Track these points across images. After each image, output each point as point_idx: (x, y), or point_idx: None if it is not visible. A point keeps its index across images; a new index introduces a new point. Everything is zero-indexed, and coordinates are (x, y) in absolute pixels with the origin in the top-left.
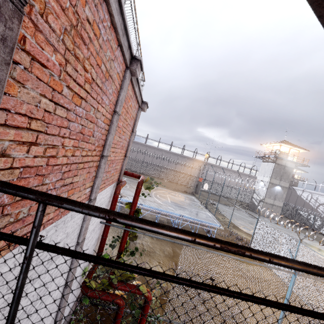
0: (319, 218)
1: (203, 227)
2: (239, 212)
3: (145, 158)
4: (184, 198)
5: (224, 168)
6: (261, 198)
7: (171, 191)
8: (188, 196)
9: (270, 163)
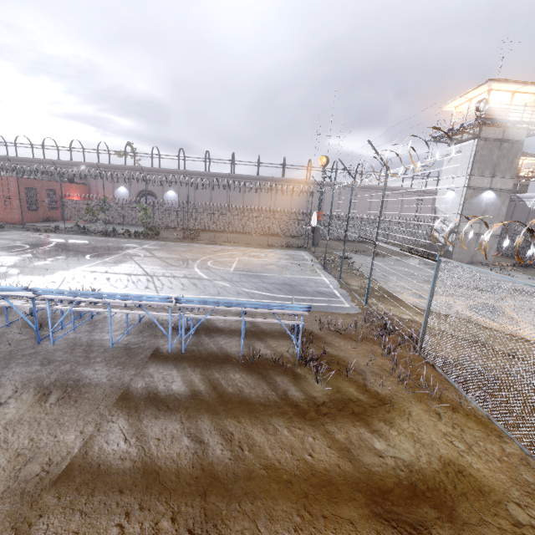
0: None
1: (265, 318)
2: (404, 265)
3: (213, 201)
4: (278, 258)
5: (371, 188)
6: (451, 227)
7: (256, 249)
8: (292, 253)
9: (467, 142)
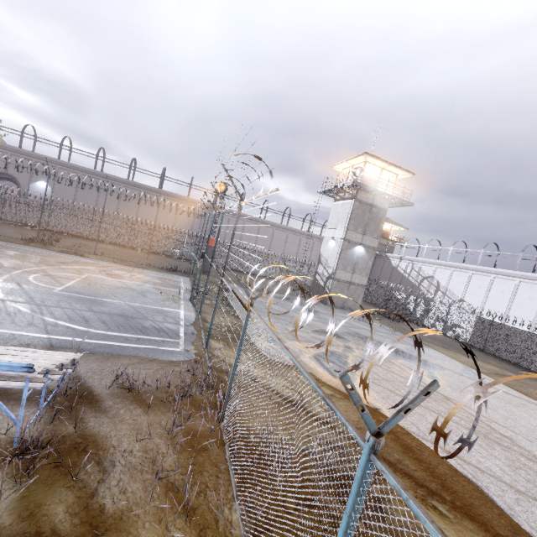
0: (423, 300)
1: None
2: (282, 303)
3: (99, 205)
4: (145, 281)
5: (274, 225)
6: (330, 272)
7: (126, 267)
8: (168, 277)
9: (347, 201)
